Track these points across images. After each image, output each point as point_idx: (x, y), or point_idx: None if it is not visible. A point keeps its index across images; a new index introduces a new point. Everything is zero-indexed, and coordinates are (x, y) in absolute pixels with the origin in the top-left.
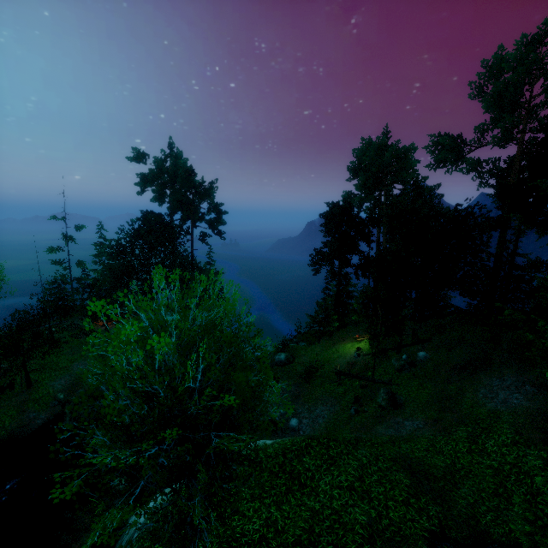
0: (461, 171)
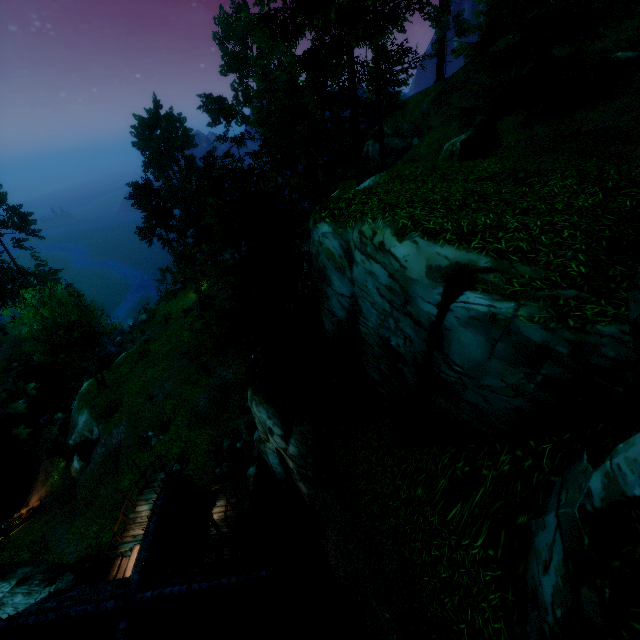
0: (237, 124)
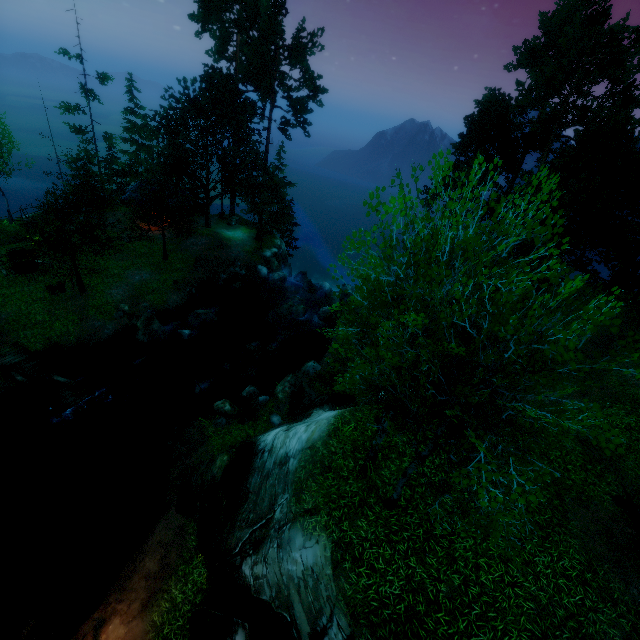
0: None
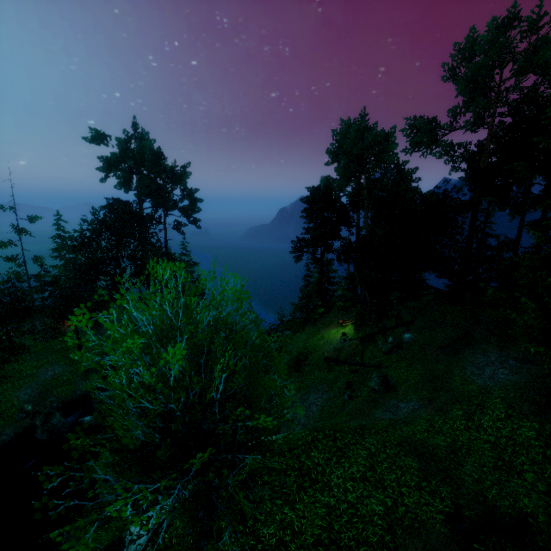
0: (435, 155)
